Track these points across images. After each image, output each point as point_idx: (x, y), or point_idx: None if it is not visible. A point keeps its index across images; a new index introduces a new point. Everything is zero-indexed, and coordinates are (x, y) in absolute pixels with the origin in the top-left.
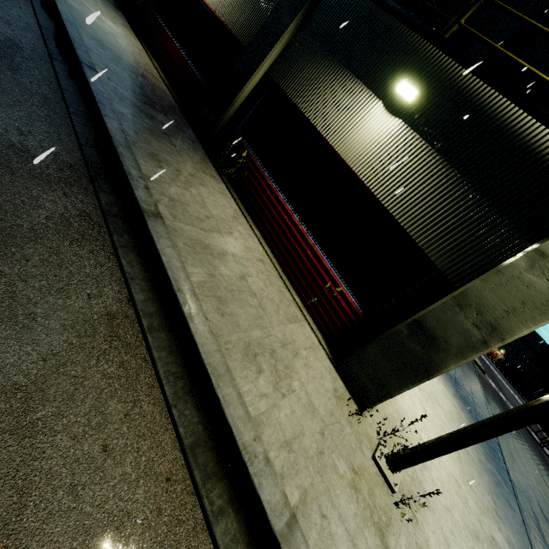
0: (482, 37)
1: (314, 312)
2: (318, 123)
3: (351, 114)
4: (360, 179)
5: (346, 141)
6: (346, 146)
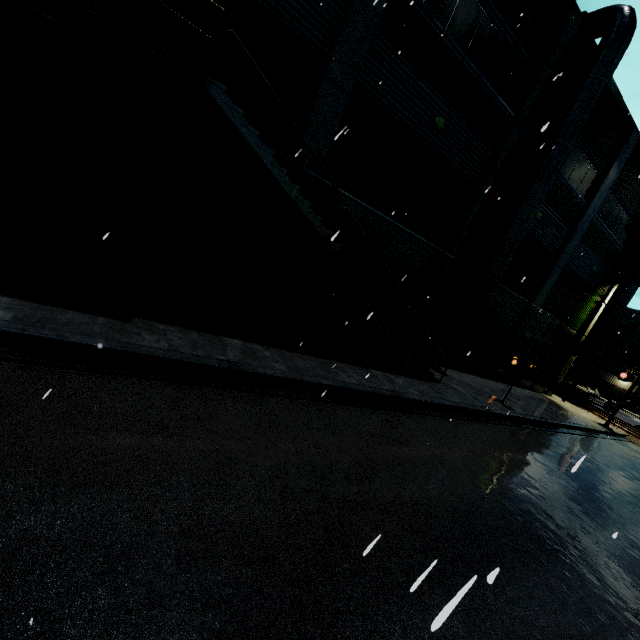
0: (633, 370)
1: (630, 411)
2: (611, 382)
3: (617, 381)
4: (626, 390)
5: (619, 385)
6: (619, 385)
